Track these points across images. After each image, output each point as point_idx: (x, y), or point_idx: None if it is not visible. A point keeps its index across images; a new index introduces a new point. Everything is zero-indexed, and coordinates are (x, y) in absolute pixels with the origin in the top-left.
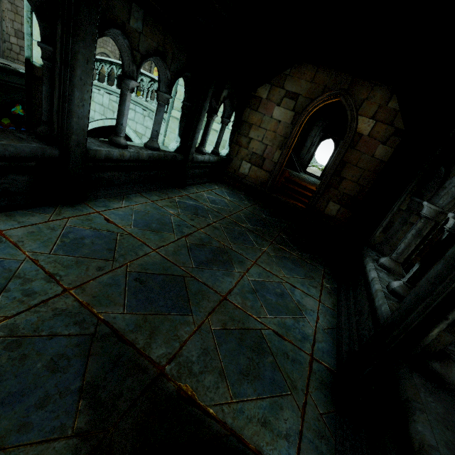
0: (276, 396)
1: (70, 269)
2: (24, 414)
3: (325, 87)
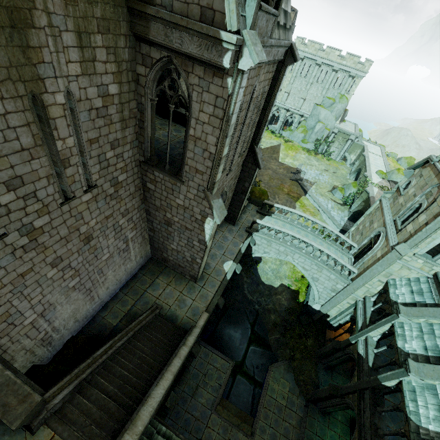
0: None
1: None
2: None
3: None
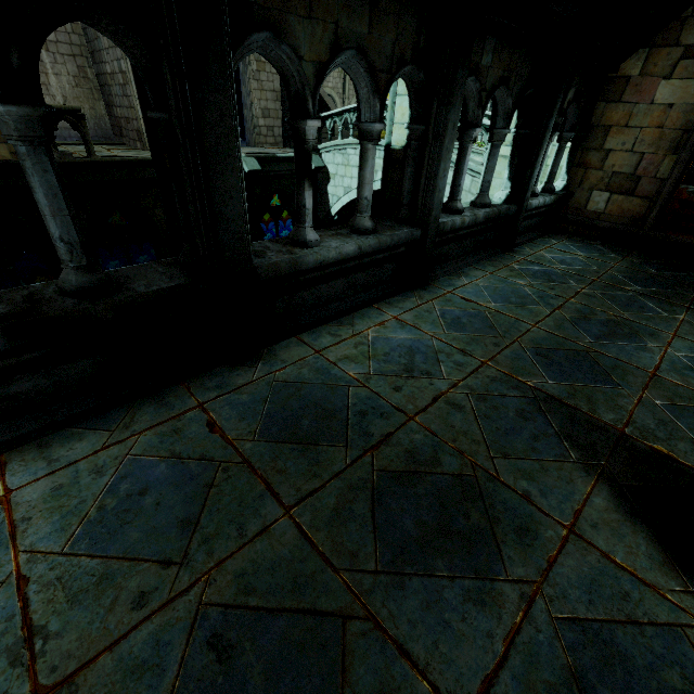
0: None
1: (472, 346)
2: (527, 442)
3: None
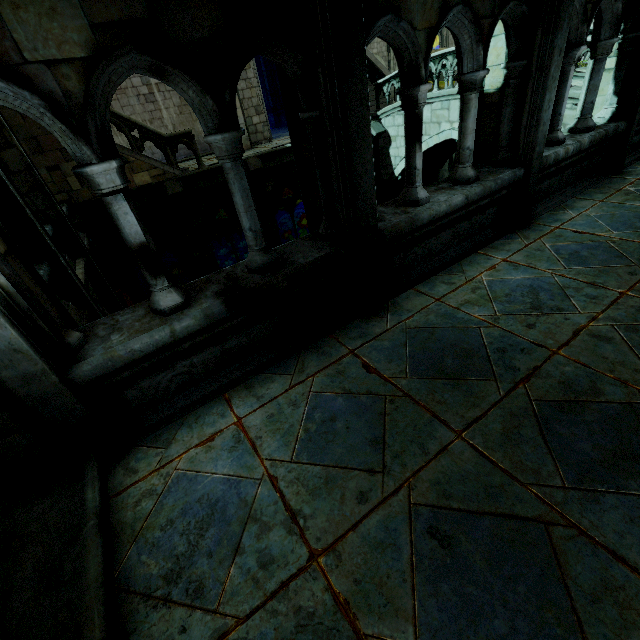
0: None
1: (602, 278)
2: None
3: None
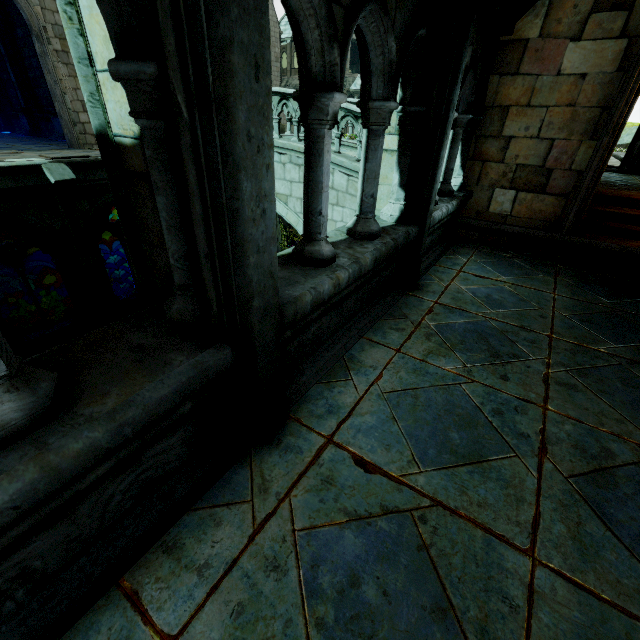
0: None
1: None
2: None
3: None
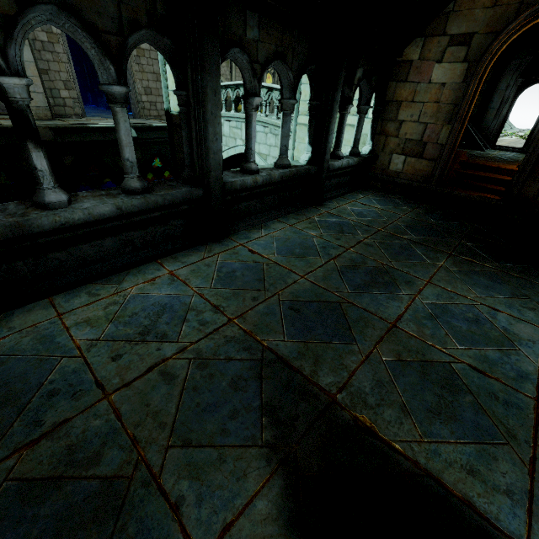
0: (485, 443)
1: (230, 301)
2: (222, 421)
3: (522, 4)
